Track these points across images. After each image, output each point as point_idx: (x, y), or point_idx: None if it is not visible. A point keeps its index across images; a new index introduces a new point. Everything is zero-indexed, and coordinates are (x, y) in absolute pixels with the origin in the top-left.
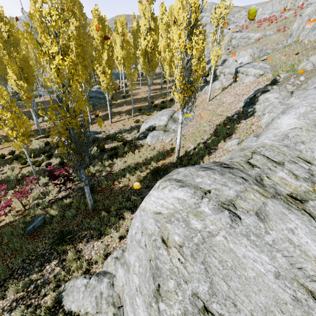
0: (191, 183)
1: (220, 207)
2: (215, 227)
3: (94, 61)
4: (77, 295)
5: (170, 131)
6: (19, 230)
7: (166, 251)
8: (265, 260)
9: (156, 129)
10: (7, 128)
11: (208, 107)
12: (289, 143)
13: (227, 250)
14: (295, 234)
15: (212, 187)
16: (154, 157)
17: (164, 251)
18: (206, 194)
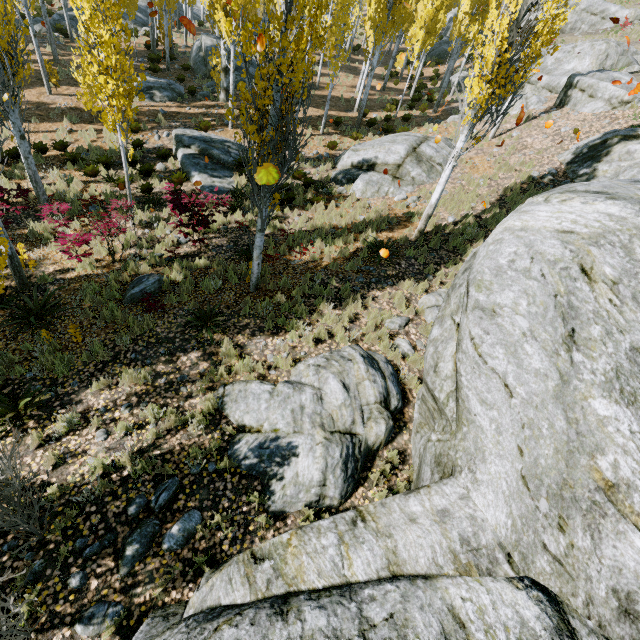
0: (631, 196)
1: None
2: None
3: None
4: (256, 404)
5: (405, 179)
6: (115, 292)
7: (588, 285)
8: None
9: (376, 169)
10: (96, 66)
11: (490, 149)
12: None
13: None
14: None
15: None
16: (373, 223)
17: (584, 285)
18: None
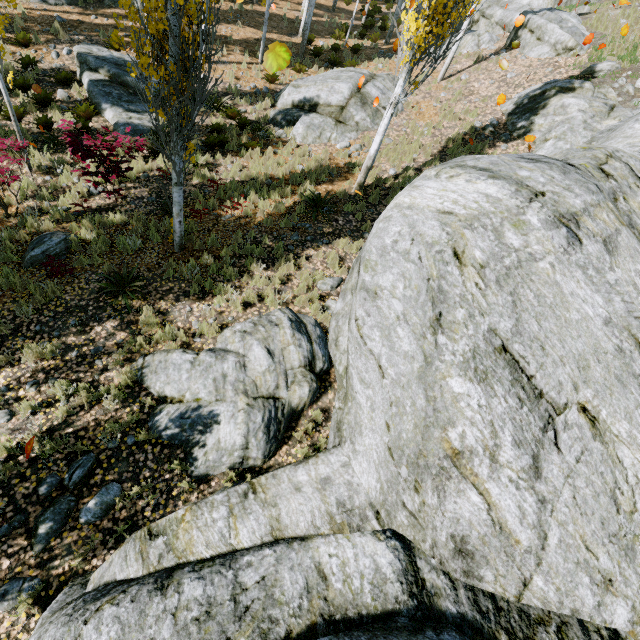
0: (511, 176)
1: (557, 221)
2: (541, 248)
3: None
4: (177, 374)
5: (348, 124)
6: (10, 254)
7: (459, 269)
8: (599, 302)
9: (318, 110)
10: None
11: (438, 93)
12: None
13: (551, 283)
14: None
15: (547, 188)
16: (312, 174)
17: (454, 269)
18: (537, 196)
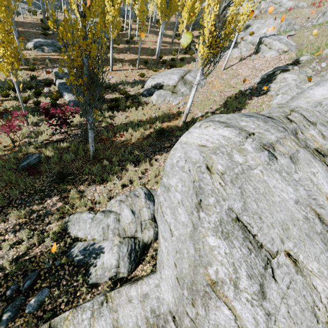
0: (236, 125)
1: (262, 148)
2: (254, 162)
3: None
4: (84, 225)
5: (178, 93)
6: (12, 165)
7: (209, 176)
8: (290, 191)
9: (163, 88)
10: None
11: (222, 76)
12: (321, 110)
13: (262, 181)
14: (315, 177)
15: (255, 131)
16: (160, 118)
17: (207, 175)
18: (250, 135)
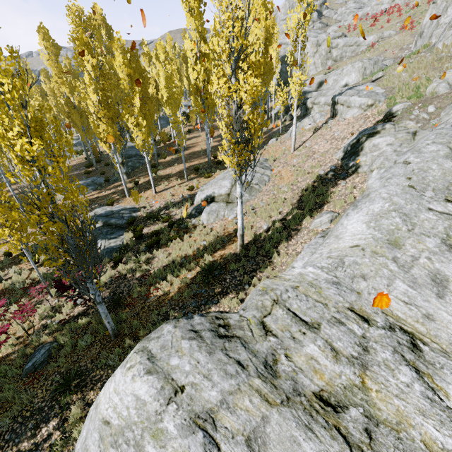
0: (163, 367)
1: (193, 424)
2: None
3: (123, 111)
4: None
5: (235, 202)
6: (15, 370)
7: None
8: None
9: (215, 200)
10: None
11: (291, 160)
12: (343, 277)
13: None
14: None
15: (188, 379)
16: (209, 246)
17: None
18: (176, 394)
